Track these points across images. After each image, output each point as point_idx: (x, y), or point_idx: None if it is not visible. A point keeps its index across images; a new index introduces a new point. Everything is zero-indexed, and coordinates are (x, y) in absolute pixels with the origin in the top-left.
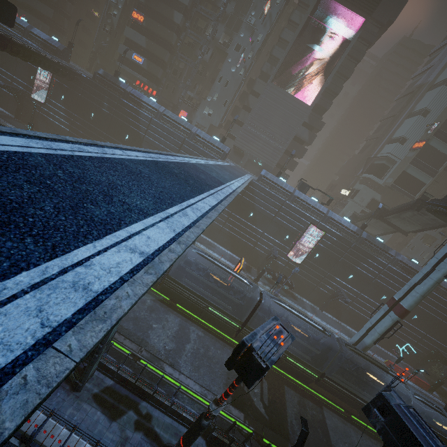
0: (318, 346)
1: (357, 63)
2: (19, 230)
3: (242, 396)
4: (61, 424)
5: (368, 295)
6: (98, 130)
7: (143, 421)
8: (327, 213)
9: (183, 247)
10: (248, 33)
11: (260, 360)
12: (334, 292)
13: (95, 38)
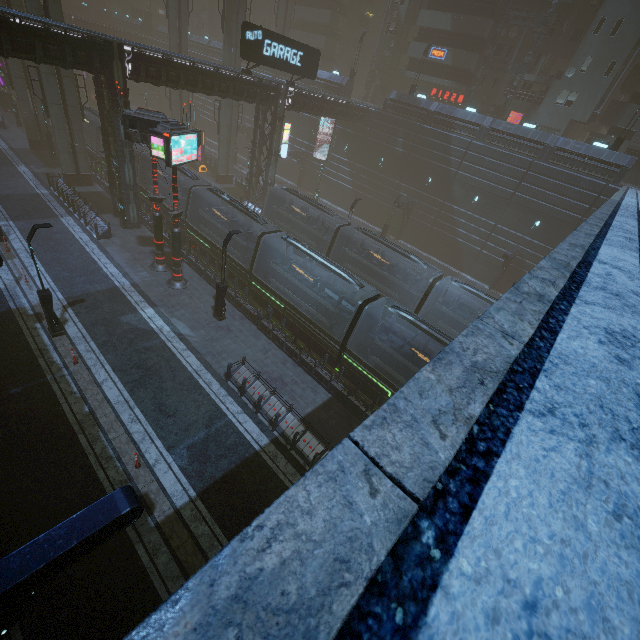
0: None
1: None
2: None
3: None
4: None
5: None
6: (389, 180)
7: None
8: None
9: None
10: None
11: None
12: None
13: (375, 49)
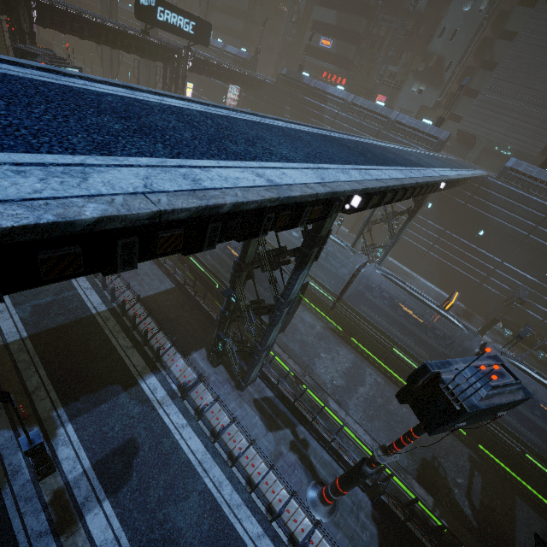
0: None
1: None
2: (155, 139)
3: (433, 477)
4: (225, 411)
5: None
6: None
7: (299, 445)
8: None
9: (327, 189)
10: None
11: (451, 397)
12: None
13: (281, 35)
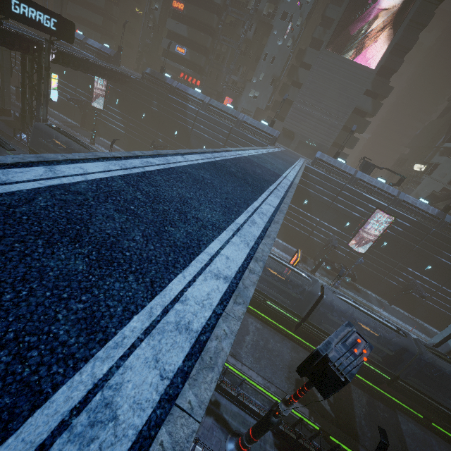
0: (390, 346)
1: (438, 4)
2: (121, 267)
3: None
4: None
5: None
6: (150, 129)
7: (212, 407)
8: (398, 195)
9: (261, 265)
10: None
11: (337, 372)
12: (407, 285)
13: (140, 36)
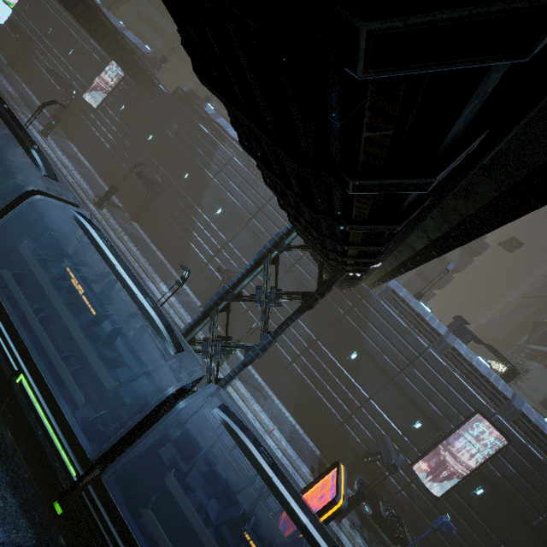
0: None
1: None
2: None
3: None
4: None
5: None
6: (150, 157)
7: None
8: (513, 399)
9: None
10: None
11: None
12: None
13: None
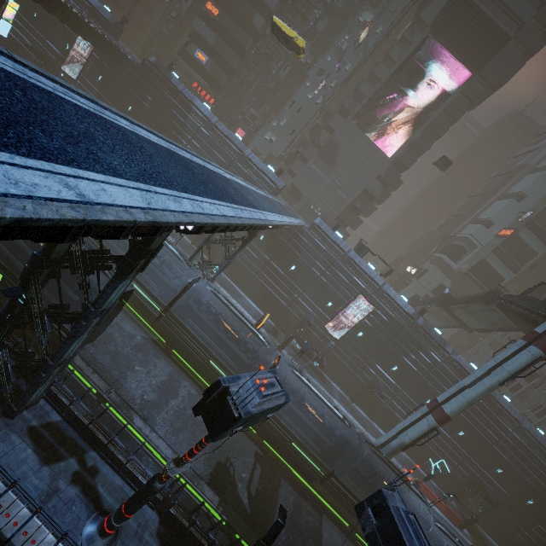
0: (333, 436)
1: (453, 122)
2: None
3: (224, 477)
4: None
5: (411, 395)
6: None
7: (85, 474)
8: (383, 285)
9: (148, 218)
10: (336, 59)
11: (233, 407)
12: (372, 383)
13: (156, 21)
